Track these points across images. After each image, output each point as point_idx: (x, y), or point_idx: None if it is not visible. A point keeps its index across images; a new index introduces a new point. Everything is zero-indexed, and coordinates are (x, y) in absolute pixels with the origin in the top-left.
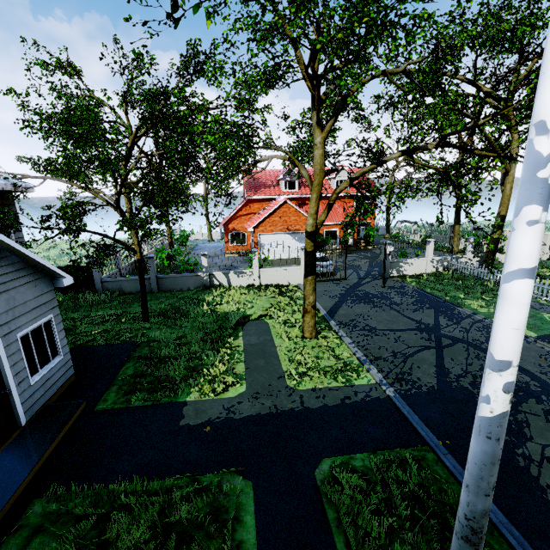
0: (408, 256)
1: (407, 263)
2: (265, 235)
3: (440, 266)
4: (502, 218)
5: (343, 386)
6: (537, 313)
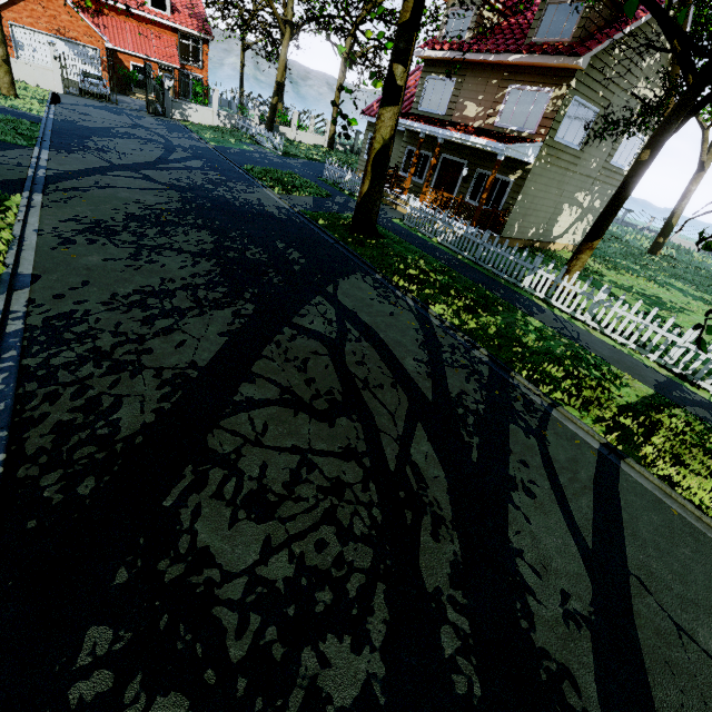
0: (196, 103)
1: (192, 108)
2: (21, 28)
3: (228, 124)
4: (278, 85)
5: (7, 107)
6: (243, 145)
